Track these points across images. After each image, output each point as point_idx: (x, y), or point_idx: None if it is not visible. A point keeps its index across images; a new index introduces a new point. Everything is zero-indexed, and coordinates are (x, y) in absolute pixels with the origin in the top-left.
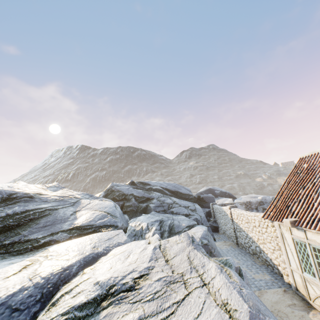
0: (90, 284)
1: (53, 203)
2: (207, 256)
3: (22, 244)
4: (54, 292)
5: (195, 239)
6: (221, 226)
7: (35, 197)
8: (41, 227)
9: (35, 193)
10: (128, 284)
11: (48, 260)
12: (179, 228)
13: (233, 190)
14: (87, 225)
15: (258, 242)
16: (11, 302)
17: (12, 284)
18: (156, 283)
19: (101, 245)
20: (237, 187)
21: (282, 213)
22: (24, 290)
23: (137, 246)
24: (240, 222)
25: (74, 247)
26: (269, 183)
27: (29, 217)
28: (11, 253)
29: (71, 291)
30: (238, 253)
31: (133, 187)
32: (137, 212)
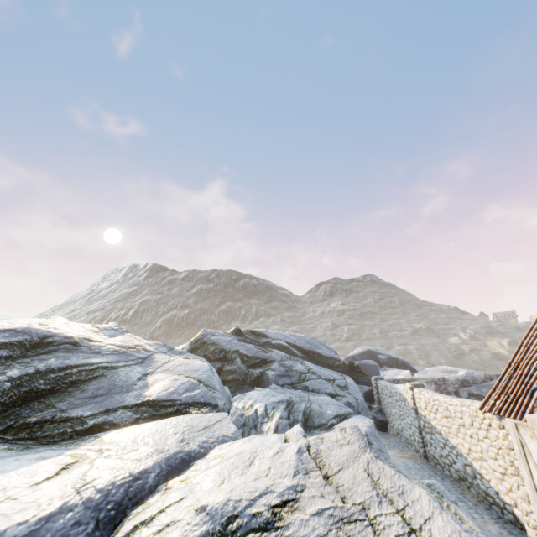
0: (187, 509)
1: (110, 356)
2: (403, 475)
3: (57, 424)
4: (117, 519)
5: (373, 440)
6: (393, 420)
7: (82, 345)
8: (89, 397)
9: (82, 338)
10: (262, 517)
11: (105, 458)
12: (321, 417)
13: (408, 356)
14: (166, 399)
15: (469, 456)
16: (45, 531)
17: (46, 497)
18: (315, 520)
19: (194, 437)
20: (416, 352)
21: (521, 404)
22: (68, 511)
23: (265, 444)
24: (431, 415)
25: (147, 438)
26: (473, 348)
27: (71, 378)
28: (38, 439)
29: (152, 520)
30: (429, 474)
31: (239, 338)
32: (244, 383)
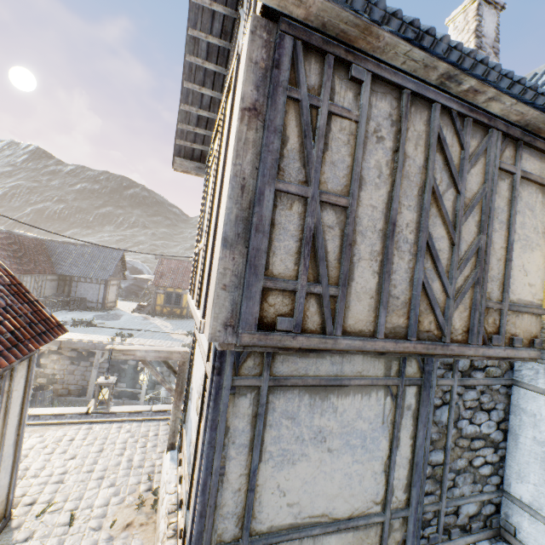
0: None
1: None
2: None
3: None
4: None
5: None
6: None
7: None
8: None
9: None
10: None
11: None
12: None
13: None
14: None
15: None
16: None
17: None
18: None
19: None
20: None
21: None
22: None
23: None
24: None
25: None
26: None
27: None
28: None
29: None
30: None
31: None
32: None
